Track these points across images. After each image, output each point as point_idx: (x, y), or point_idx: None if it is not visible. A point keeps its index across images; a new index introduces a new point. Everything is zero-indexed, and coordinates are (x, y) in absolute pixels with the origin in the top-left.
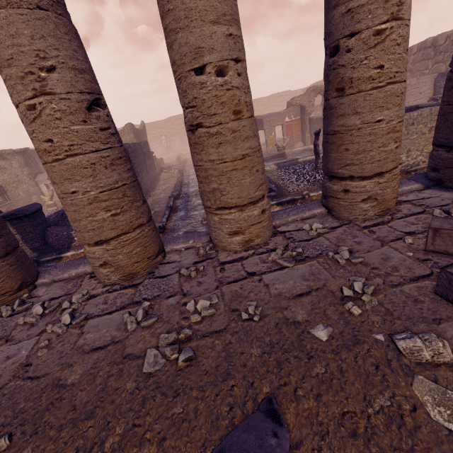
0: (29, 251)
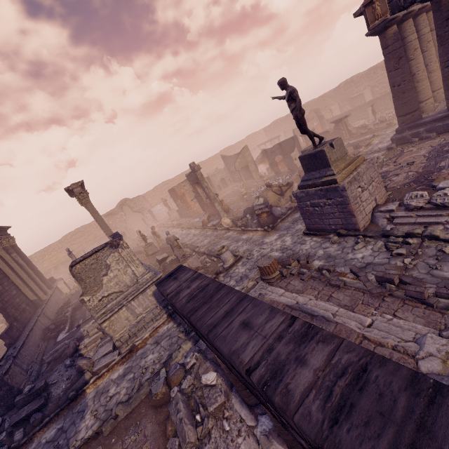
0: None
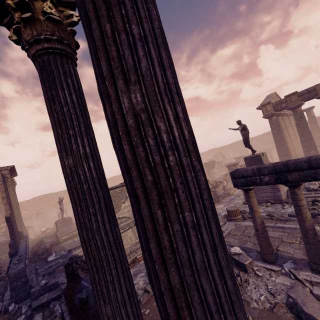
0: None
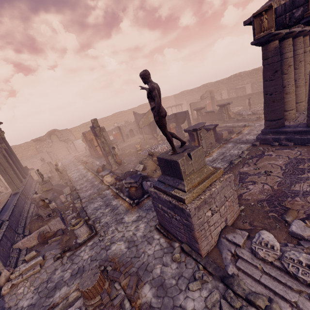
0: (214, 141)
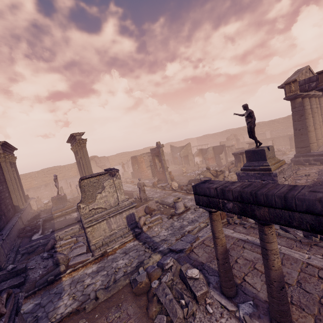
0: None
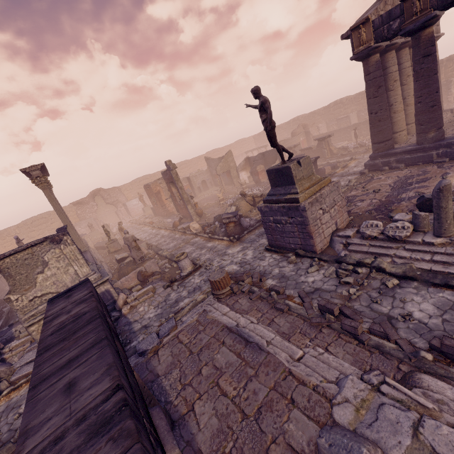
0: None
